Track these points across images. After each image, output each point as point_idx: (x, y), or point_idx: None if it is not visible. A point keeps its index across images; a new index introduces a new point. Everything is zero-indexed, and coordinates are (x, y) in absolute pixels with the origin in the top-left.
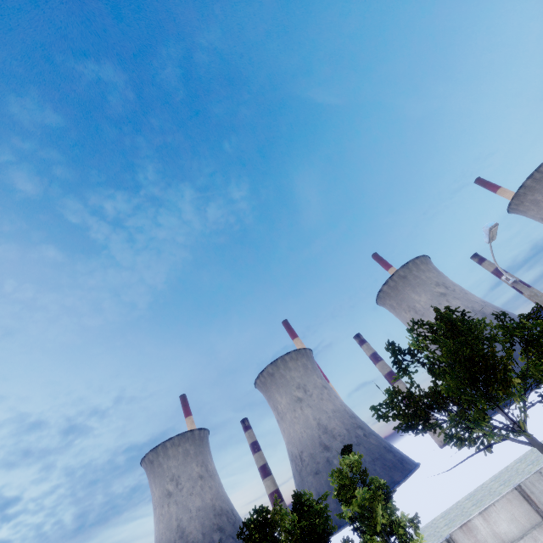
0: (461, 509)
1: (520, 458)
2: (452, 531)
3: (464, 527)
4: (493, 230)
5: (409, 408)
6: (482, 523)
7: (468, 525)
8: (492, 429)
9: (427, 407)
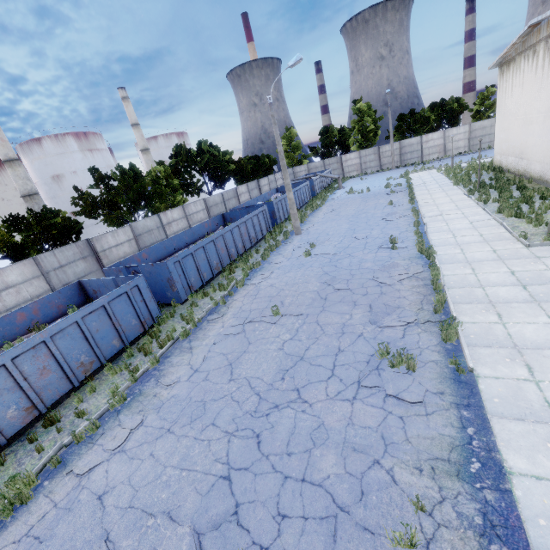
0: None
1: None
2: None
3: None
4: None
5: None
6: None
7: None
8: None
9: None
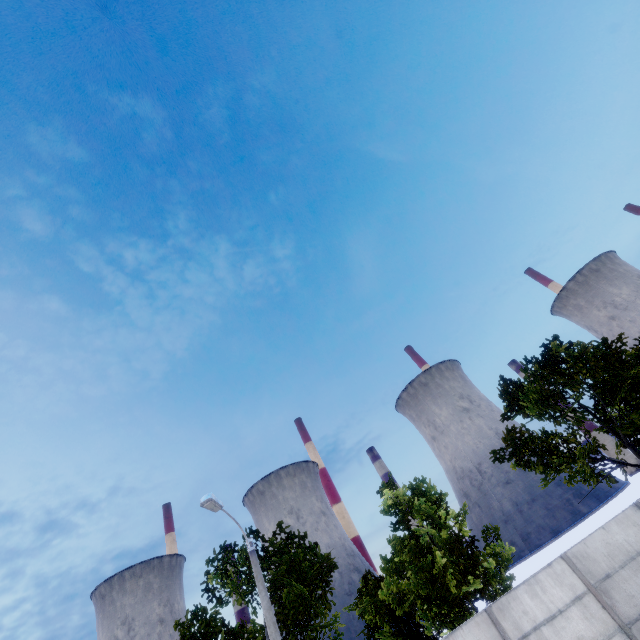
0: None
1: None
2: None
3: None
4: (205, 505)
5: None
6: None
7: None
8: None
9: None
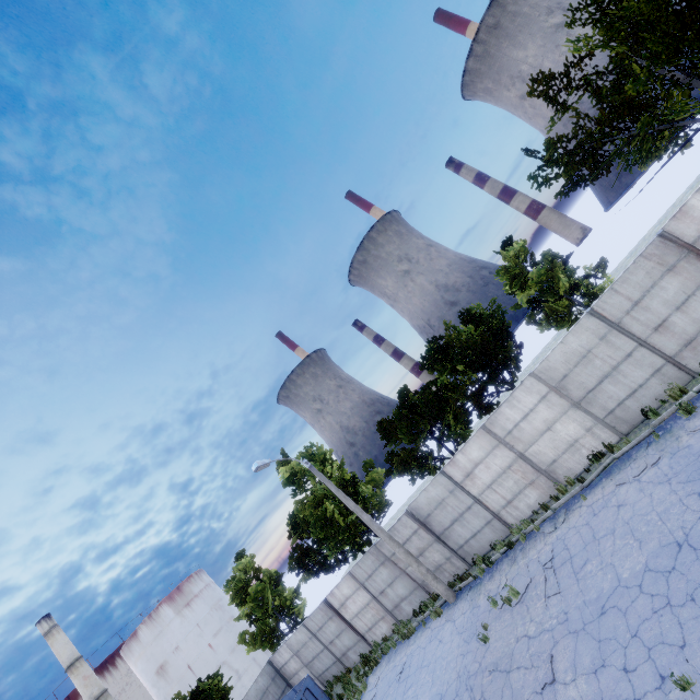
0: (623, 269)
1: (690, 186)
2: (664, 226)
3: (678, 214)
4: None
5: (575, 157)
6: (699, 199)
7: (683, 210)
8: (691, 119)
9: (602, 136)
